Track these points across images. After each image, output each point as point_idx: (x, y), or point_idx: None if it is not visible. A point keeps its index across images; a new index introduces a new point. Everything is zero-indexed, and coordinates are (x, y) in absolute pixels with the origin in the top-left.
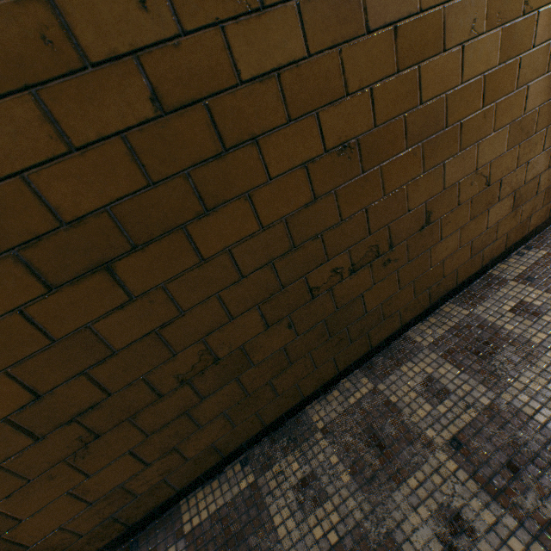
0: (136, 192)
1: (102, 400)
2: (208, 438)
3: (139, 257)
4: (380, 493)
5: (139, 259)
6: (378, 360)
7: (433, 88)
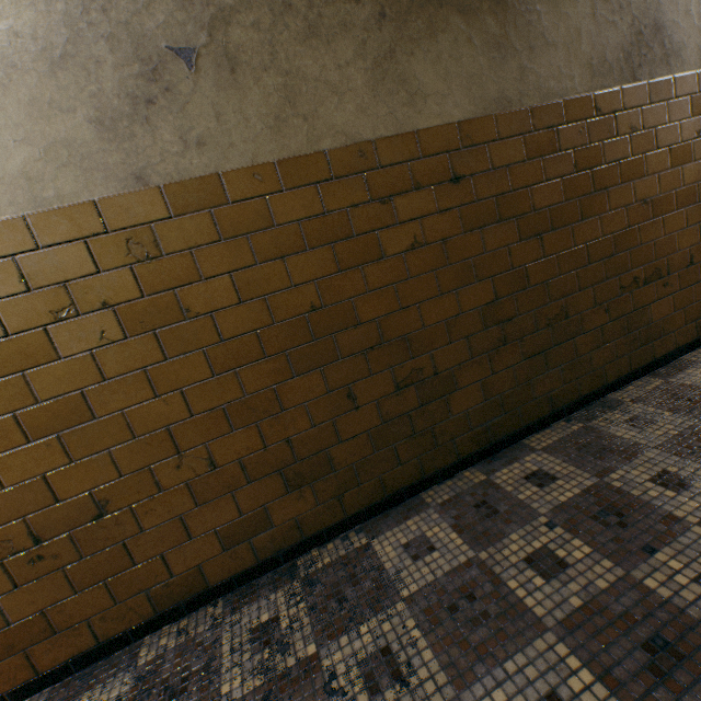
0: (558, 204)
1: (514, 318)
2: (548, 385)
3: (551, 236)
4: (700, 414)
5: (551, 237)
6: (660, 371)
7: (689, 179)
